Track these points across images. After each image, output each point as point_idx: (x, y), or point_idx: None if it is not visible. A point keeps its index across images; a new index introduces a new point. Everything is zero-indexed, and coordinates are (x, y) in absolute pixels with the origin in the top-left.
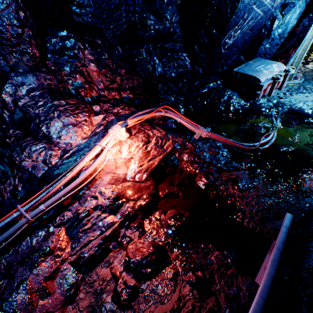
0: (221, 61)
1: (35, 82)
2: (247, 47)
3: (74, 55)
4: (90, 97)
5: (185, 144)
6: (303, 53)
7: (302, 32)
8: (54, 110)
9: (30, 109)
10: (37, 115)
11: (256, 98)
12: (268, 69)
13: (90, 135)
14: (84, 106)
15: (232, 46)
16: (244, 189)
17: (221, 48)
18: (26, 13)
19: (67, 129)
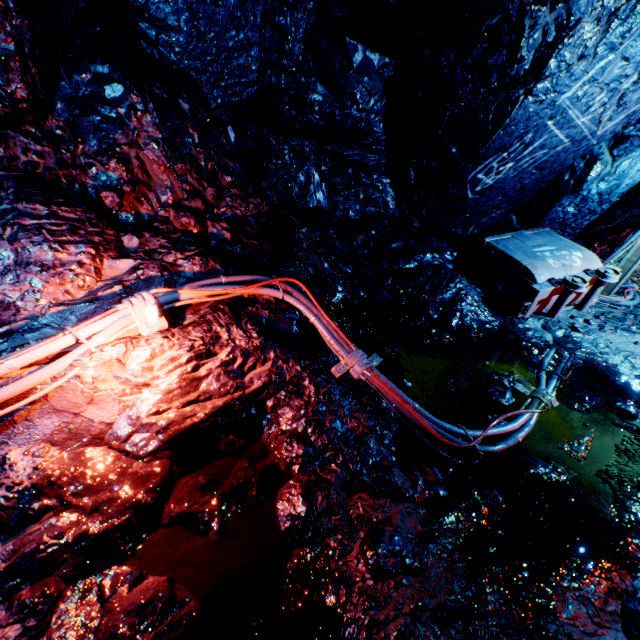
0: (465, 215)
1: None
2: (528, 200)
3: (116, 117)
4: (133, 213)
5: (302, 382)
6: None
7: None
8: (7, 222)
9: None
10: None
11: (518, 312)
12: (560, 259)
13: (80, 300)
14: (96, 230)
15: (492, 190)
16: (387, 570)
17: (466, 188)
18: (6, 3)
19: (22, 273)
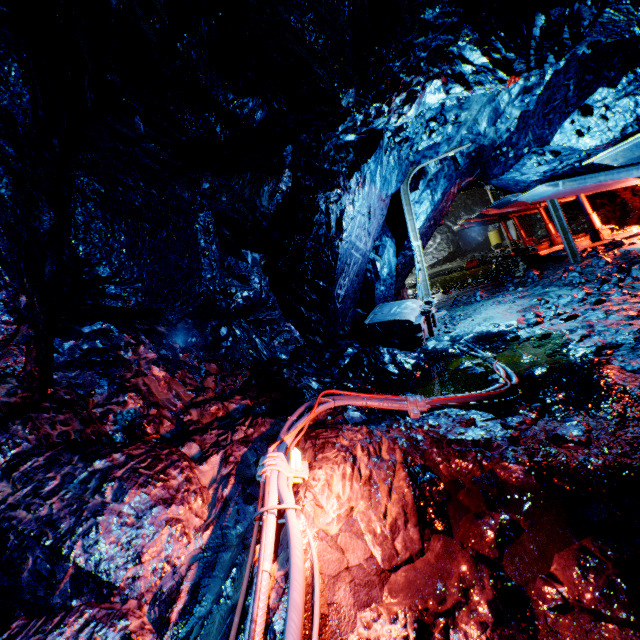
0: (339, 321)
1: (29, 436)
2: (359, 296)
3: (116, 359)
4: (158, 436)
5: (411, 432)
6: (425, 283)
7: (404, 270)
8: (101, 484)
9: (18, 514)
10: (45, 521)
11: (421, 343)
12: (406, 308)
13: (213, 514)
14: (167, 450)
15: (345, 298)
16: (585, 439)
17: (335, 302)
18: (33, 299)
19: (152, 522)
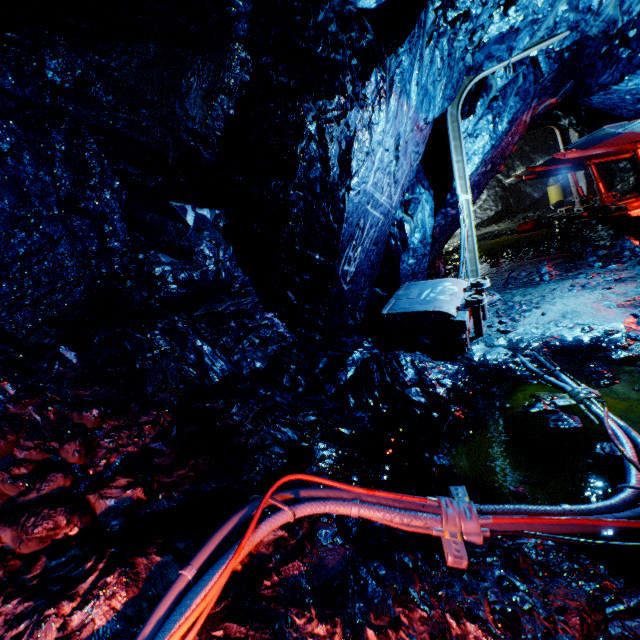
0: (348, 306)
1: None
2: (379, 271)
3: None
4: None
5: (449, 634)
6: (472, 255)
7: (442, 234)
8: None
9: None
10: None
11: (464, 348)
12: (444, 292)
13: None
14: None
15: (356, 276)
16: None
17: (340, 283)
18: None
19: None
